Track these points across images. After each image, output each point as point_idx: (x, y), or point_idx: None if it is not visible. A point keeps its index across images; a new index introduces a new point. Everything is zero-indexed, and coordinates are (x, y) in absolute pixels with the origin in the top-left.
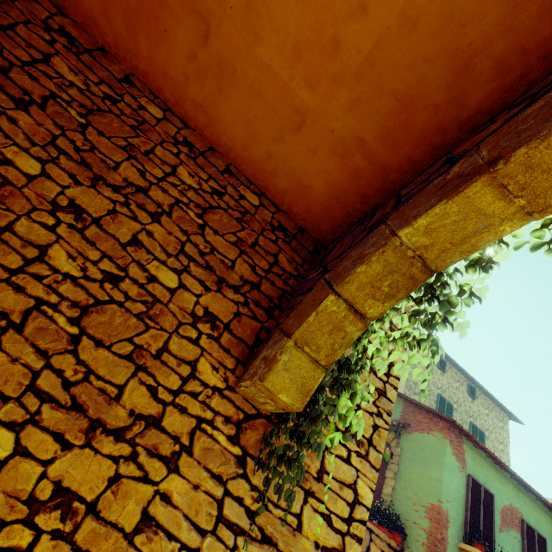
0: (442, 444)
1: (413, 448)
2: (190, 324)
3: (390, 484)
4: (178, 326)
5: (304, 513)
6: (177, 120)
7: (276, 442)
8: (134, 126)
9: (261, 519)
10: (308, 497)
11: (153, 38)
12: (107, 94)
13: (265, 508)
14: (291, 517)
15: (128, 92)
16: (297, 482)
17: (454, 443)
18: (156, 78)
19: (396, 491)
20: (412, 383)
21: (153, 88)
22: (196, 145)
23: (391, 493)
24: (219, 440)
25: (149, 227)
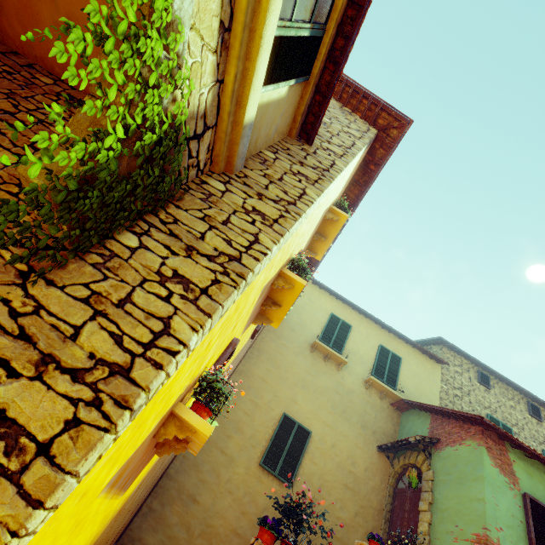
0: (477, 453)
1: (446, 467)
2: (15, 184)
3: (425, 519)
4: (2, 184)
5: (86, 327)
6: (66, 86)
7: (75, 270)
8: (23, 85)
9: (27, 321)
10: (98, 316)
11: (35, 25)
12: (7, 71)
13: (36, 313)
14: (68, 327)
15: (26, 71)
16: (88, 303)
17: (493, 451)
18: (48, 59)
19: (433, 527)
20: (448, 402)
21: (49, 69)
22: (78, 98)
23: (427, 531)
24: (5, 257)
25: (5, 131)
